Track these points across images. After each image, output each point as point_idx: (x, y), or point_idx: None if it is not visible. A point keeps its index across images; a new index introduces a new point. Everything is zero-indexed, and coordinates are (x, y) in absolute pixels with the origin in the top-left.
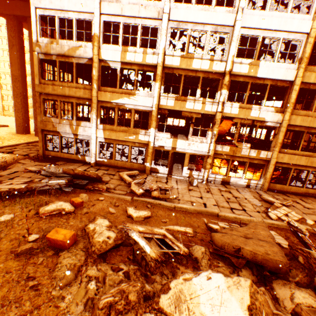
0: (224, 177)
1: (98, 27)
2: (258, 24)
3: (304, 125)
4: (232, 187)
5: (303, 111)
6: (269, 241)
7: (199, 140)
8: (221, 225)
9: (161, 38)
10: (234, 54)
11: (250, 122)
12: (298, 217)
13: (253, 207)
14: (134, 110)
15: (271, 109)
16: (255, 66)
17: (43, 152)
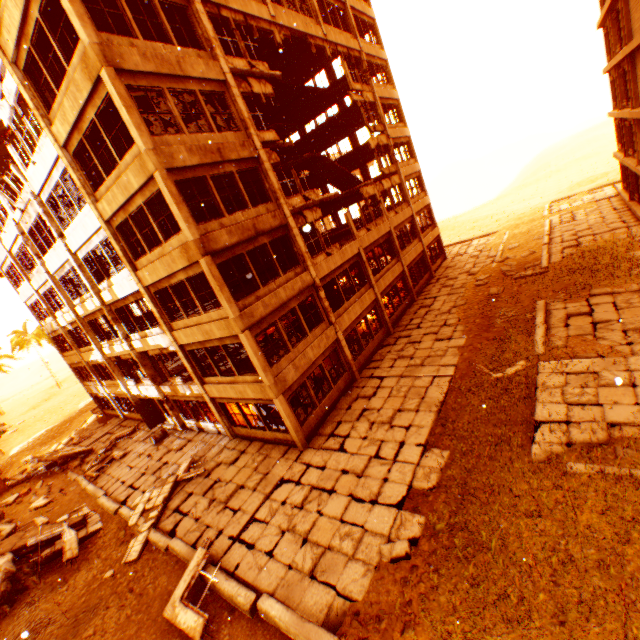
0: (196, 423)
1: (43, 303)
2: (78, 243)
3: (192, 341)
4: (198, 438)
5: (180, 321)
6: (15, 546)
7: (151, 383)
8: (75, 515)
9: (60, 295)
10: (90, 286)
11: (160, 351)
12: (154, 505)
13: (155, 481)
14: (104, 363)
15: (159, 330)
16: (110, 288)
17: (104, 411)
